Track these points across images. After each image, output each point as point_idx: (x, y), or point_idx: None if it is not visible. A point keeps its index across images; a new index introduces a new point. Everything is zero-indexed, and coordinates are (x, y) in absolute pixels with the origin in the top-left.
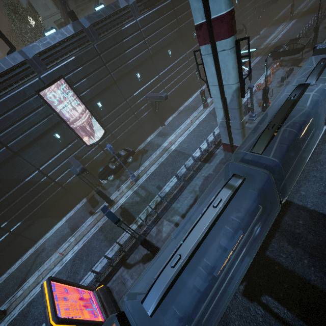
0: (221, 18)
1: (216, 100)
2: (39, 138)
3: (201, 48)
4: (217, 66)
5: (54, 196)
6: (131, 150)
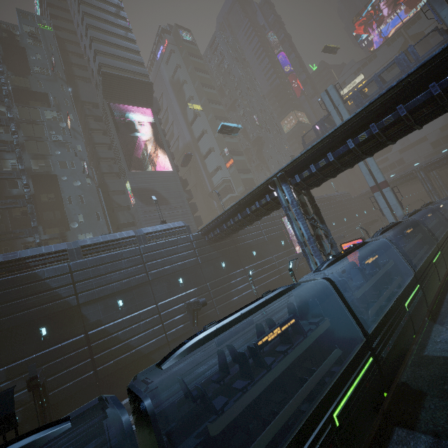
0: (382, 182)
1: (388, 215)
2: (275, 239)
3: (374, 194)
4: (385, 198)
5: (276, 279)
6: None
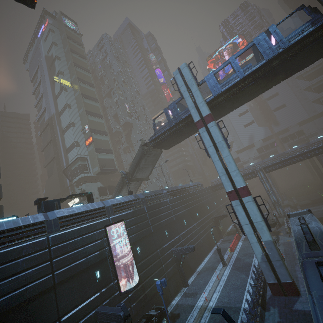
0: (243, 187)
1: (250, 235)
2: (83, 272)
3: (232, 202)
4: (246, 211)
5: None
6: (164, 307)
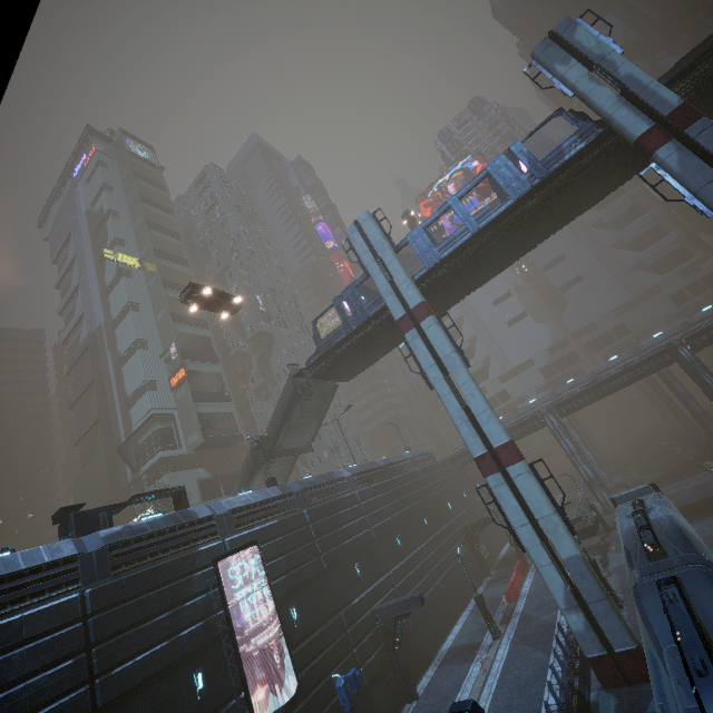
0: (505, 445)
1: (534, 550)
2: (164, 675)
3: (489, 479)
4: (519, 495)
5: None
6: None
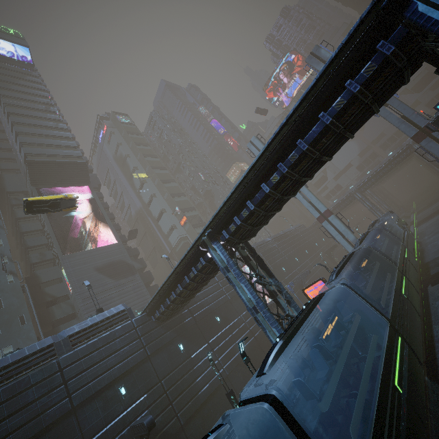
0: (325, 211)
1: (342, 242)
2: None
3: (323, 224)
4: (333, 226)
5: (250, 343)
6: None
